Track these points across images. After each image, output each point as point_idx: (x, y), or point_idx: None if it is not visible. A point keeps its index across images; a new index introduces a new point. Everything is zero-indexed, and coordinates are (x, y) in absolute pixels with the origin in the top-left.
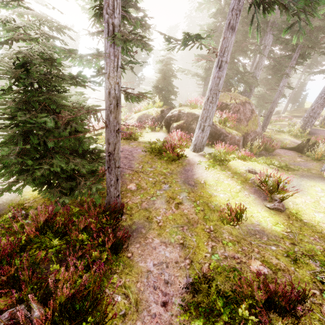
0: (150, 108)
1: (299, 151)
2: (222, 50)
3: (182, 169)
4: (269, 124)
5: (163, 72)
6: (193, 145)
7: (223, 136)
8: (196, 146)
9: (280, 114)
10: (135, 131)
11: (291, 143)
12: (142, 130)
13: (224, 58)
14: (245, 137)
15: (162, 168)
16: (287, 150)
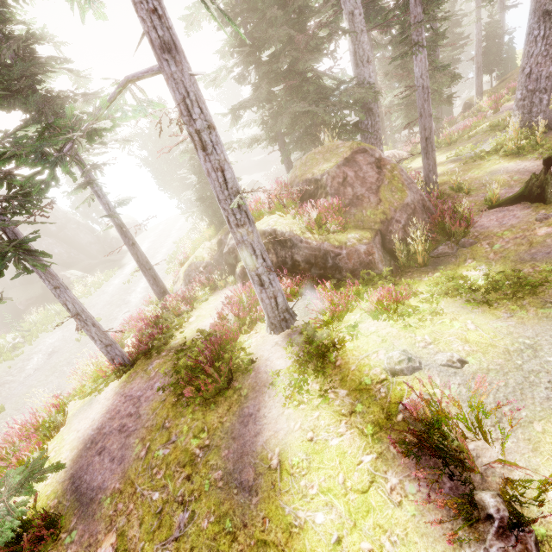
0: (199, 246)
1: (536, 199)
2: (180, 108)
3: (235, 418)
4: (452, 145)
5: (196, 169)
6: (267, 318)
7: (331, 259)
8: (273, 319)
9: (473, 106)
10: (178, 312)
11: (512, 178)
12: (192, 302)
13: (199, 123)
14: (385, 231)
15: (192, 434)
16: (505, 208)
